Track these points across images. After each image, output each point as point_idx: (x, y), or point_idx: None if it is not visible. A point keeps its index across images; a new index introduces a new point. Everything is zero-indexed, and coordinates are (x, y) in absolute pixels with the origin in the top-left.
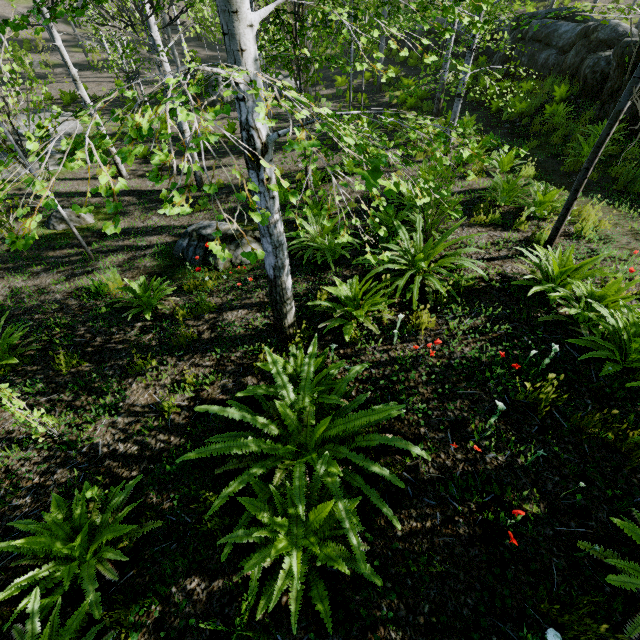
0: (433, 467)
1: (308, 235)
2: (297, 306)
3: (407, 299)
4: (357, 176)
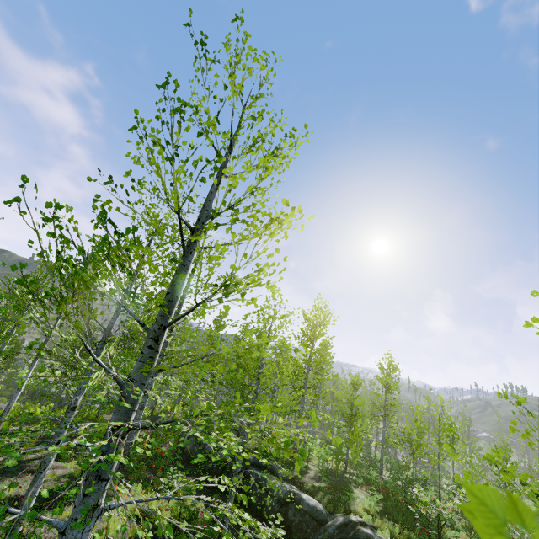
0: None
1: None
2: None
3: None
4: None
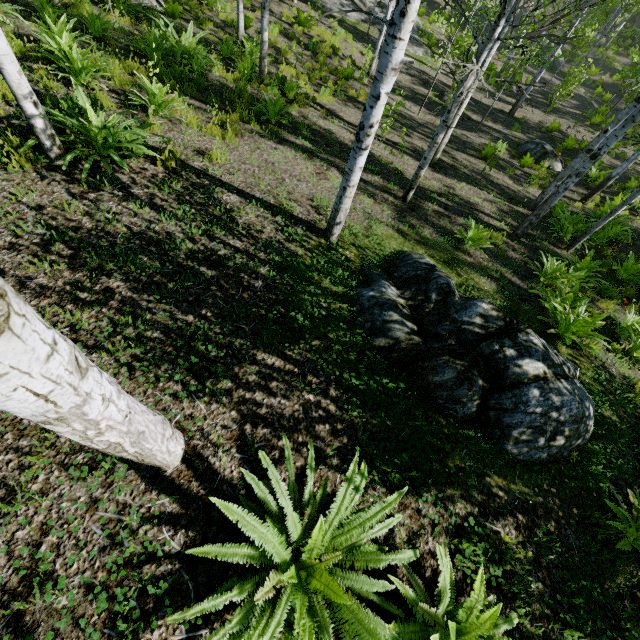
0: (639, 244)
1: (590, 172)
2: (583, 196)
3: (633, 213)
4: (607, 156)
